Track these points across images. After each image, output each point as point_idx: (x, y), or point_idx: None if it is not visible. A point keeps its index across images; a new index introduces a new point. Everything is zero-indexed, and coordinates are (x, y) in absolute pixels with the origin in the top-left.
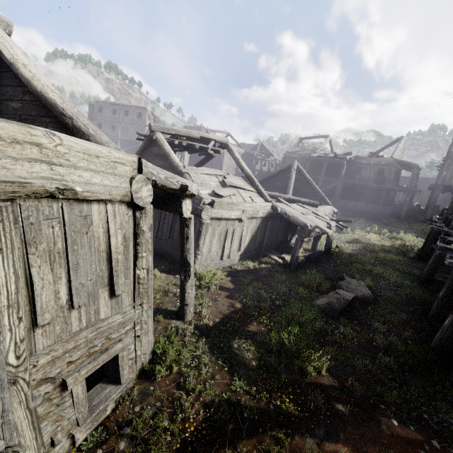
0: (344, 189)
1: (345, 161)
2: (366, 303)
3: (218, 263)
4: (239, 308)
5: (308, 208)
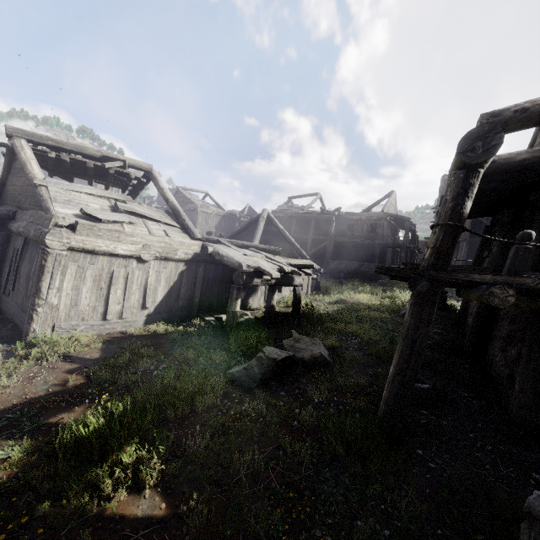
0: (337, 249)
1: (333, 217)
2: (315, 367)
3: (97, 325)
4: (71, 385)
5: (261, 252)
